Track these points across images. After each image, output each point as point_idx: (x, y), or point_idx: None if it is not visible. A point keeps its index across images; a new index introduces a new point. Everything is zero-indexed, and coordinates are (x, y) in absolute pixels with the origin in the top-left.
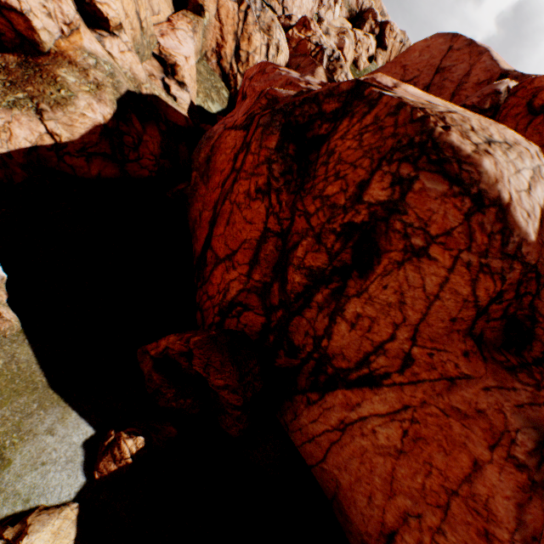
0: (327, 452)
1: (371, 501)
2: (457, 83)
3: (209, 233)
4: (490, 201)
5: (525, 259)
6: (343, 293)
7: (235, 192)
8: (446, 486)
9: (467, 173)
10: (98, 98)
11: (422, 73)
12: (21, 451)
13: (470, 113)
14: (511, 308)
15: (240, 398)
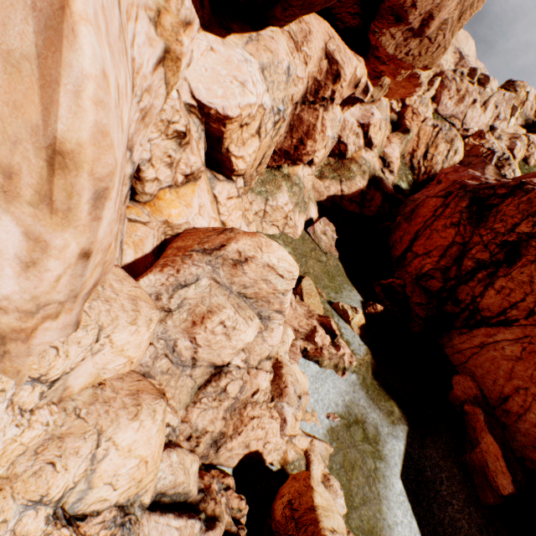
0: (468, 358)
1: (495, 382)
2: None
3: (409, 245)
4: None
5: None
6: (495, 275)
7: (434, 225)
8: None
9: None
10: (362, 177)
11: None
12: (344, 292)
13: None
14: None
15: (424, 313)
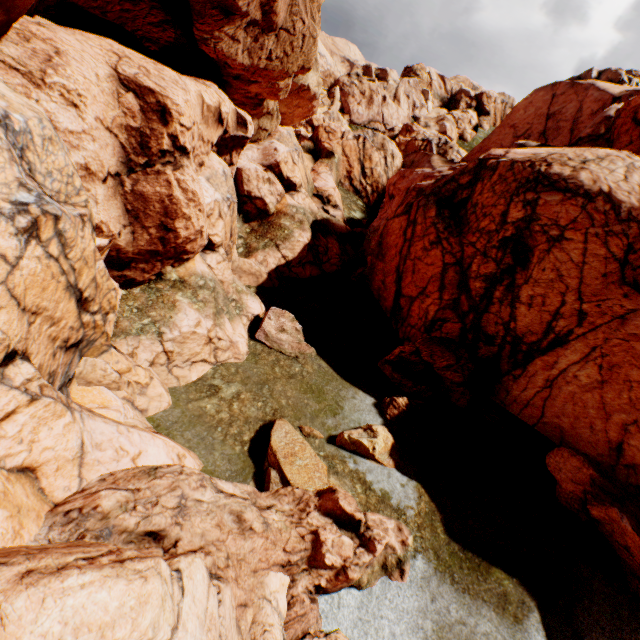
0: (543, 408)
1: (593, 429)
2: (572, 120)
3: (397, 288)
4: (595, 194)
5: (637, 219)
6: (514, 285)
7: (412, 252)
8: None
9: (572, 184)
10: (302, 229)
11: (533, 124)
12: (345, 404)
13: (568, 149)
14: None
15: (460, 375)
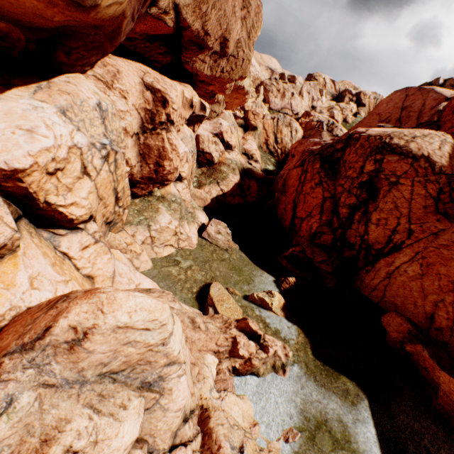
0: (384, 291)
1: (415, 305)
2: (418, 111)
3: (293, 213)
4: (419, 157)
5: (445, 173)
6: (367, 212)
7: (304, 190)
8: (450, 280)
9: (405, 150)
10: (234, 173)
11: (392, 113)
12: (255, 279)
13: (405, 130)
14: (453, 196)
15: (330, 267)
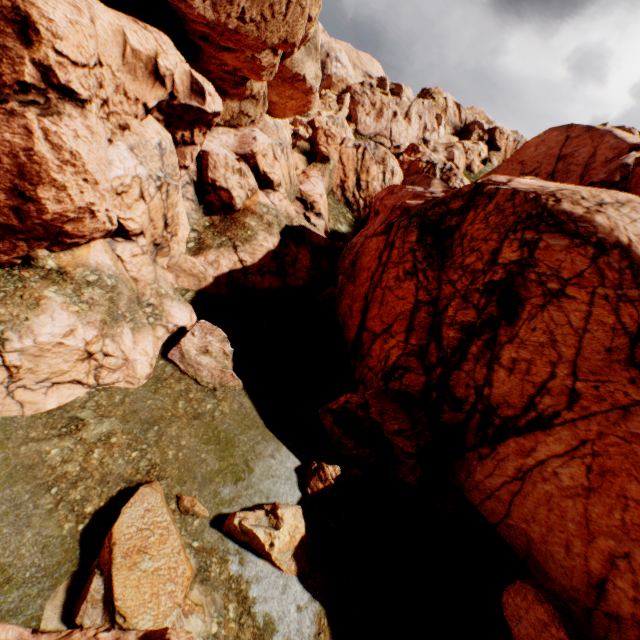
0: (510, 505)
1: (569, 550)
2: (583, 165)
3: (362, 318)
4: (610, 246)
5: None
6: (496, 342)
7: (384, 280)
8: None
9: (583, 228)
10: (269, 233)
11: (542, 164)
12: (258, 465)
13: (581, 187)
14: None
15: (413, 444)
